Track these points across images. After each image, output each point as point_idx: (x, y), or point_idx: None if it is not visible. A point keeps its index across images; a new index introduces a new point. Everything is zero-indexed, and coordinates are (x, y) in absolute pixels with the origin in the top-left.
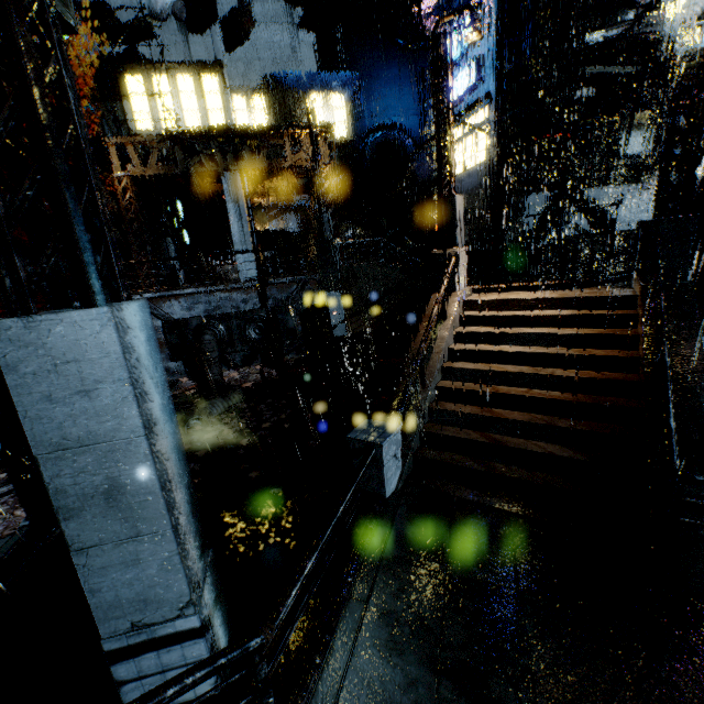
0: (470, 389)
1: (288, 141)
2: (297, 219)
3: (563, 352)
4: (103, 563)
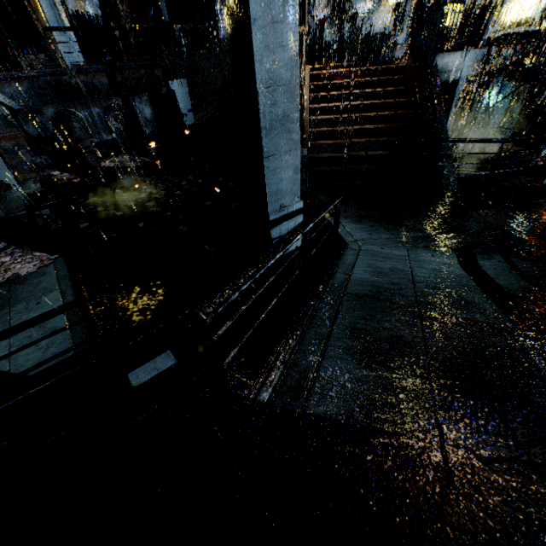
0: (330, 130)
1: None
2: (95, 1)
3: (376, 102)
4: (274, 167)
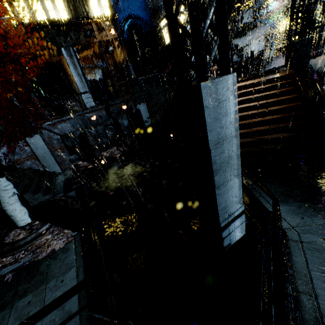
0: (240, 124)
1: (94, 26)
2: (100, 73)
3: (271, 101)
4: (223, 191)
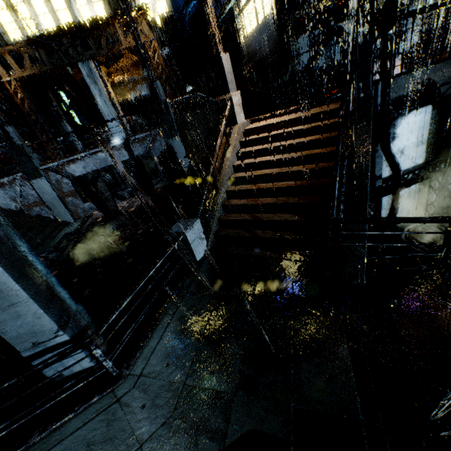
0: (244, 189)
1: (118, 27)
2: (147, 88)
3: (296, 155)
4: (2, 320)
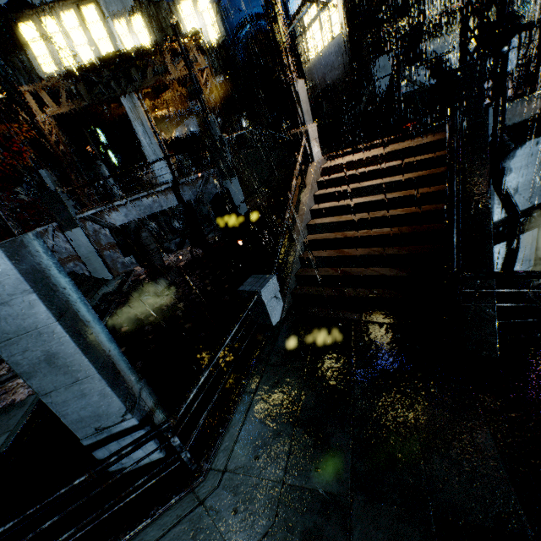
0: (326, 239)
1: (167, 55)
2: (195, 122)
3: (391, 196)
4: (63, 399)
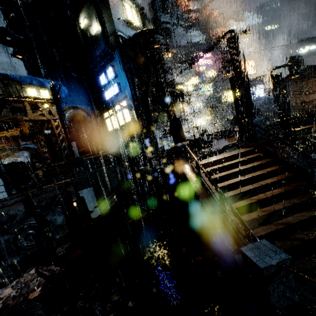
0: (246, 204)
1: (26, 105)
2: (26, 155)
3: (260, 173)
4: None
